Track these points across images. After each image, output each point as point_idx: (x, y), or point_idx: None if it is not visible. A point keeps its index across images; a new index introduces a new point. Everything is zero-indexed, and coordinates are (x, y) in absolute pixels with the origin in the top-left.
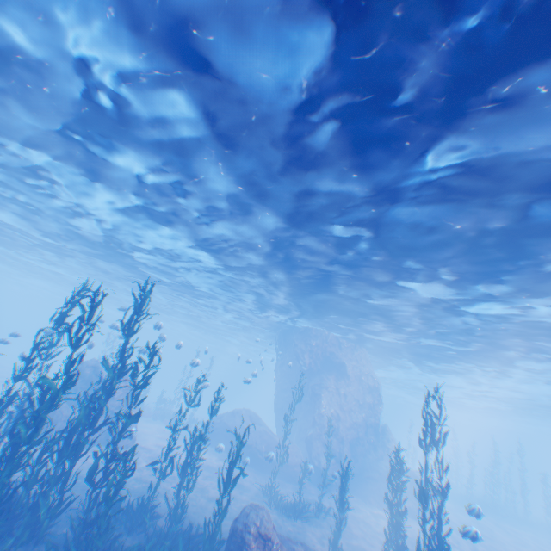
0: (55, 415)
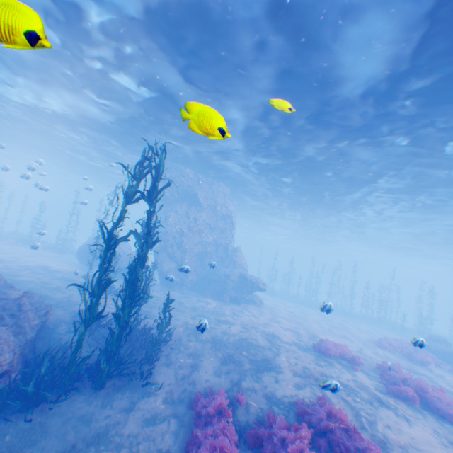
0: None
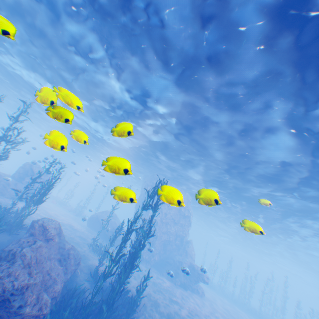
0: (1, 178)
